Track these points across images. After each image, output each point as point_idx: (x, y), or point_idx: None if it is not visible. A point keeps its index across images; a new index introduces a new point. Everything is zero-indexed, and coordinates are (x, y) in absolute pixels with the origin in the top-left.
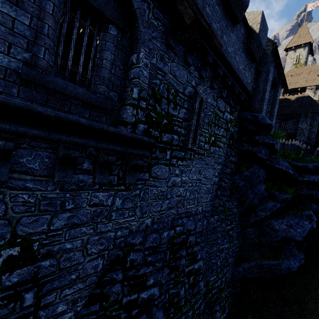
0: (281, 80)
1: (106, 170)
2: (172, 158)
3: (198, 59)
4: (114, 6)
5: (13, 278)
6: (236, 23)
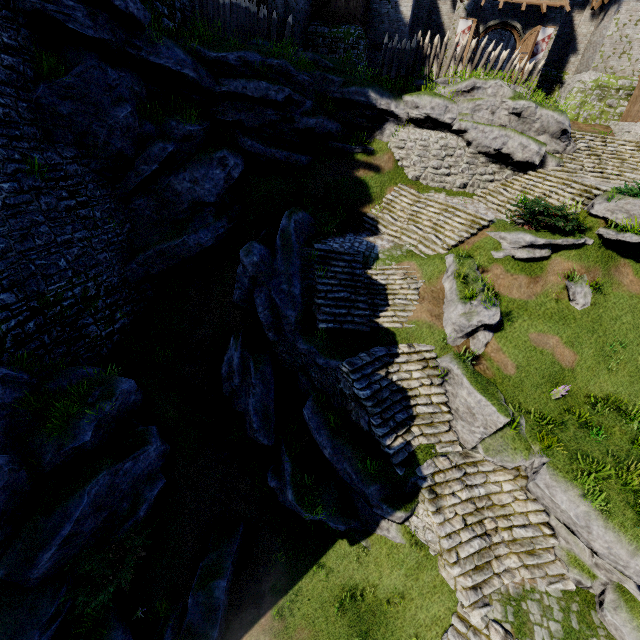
0: None
1: None
2: None
3: None
4: None
5: None
6: None
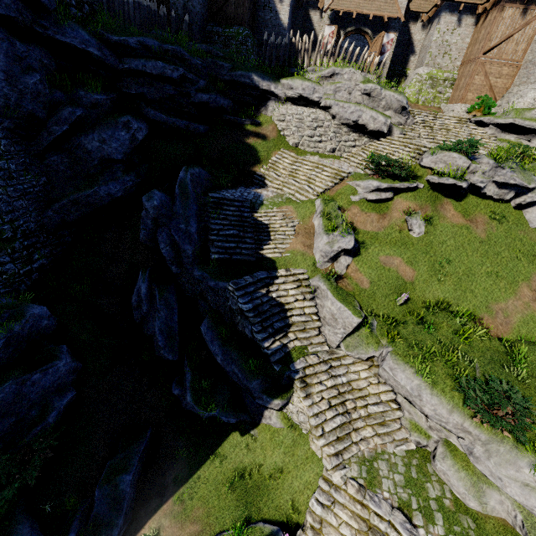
0: None
1: None
2: None
3: None
4: None
5: None
6: None
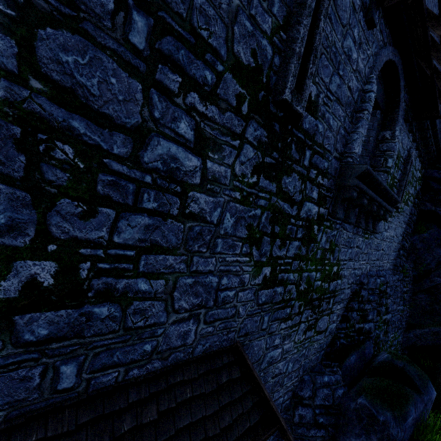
0: None
1: (371, 221)
2: None
3: (414, 124)
4: (384, 97)
5: (331, 287)
6: None
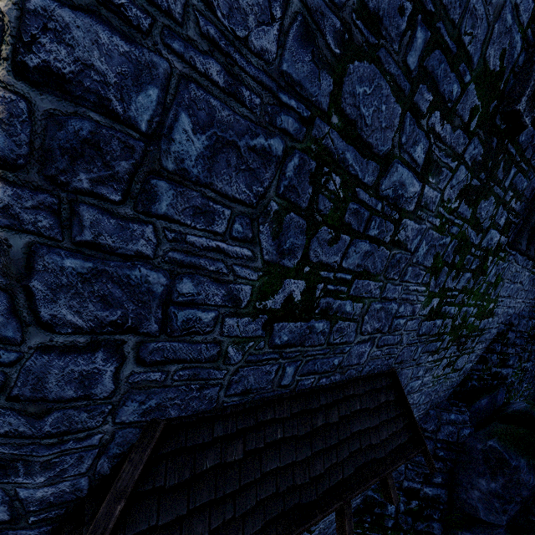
0: None
1: None
2: None
3: None
4: None
5: (481, 324)
6: None
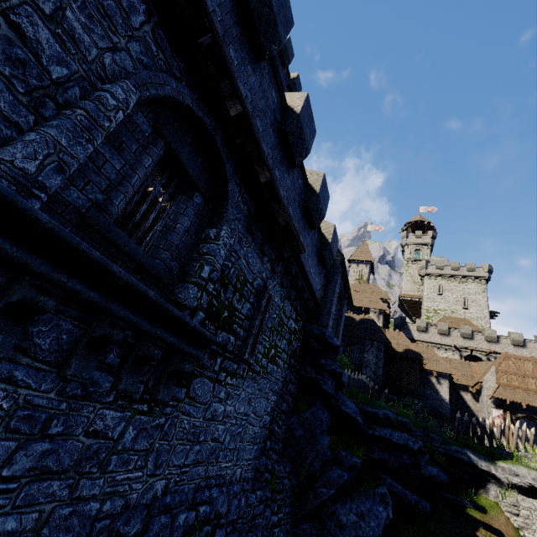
0: (347, 294)
1: (139, 371)
2: (221, 370)
3: (273, 250)
4: (207, 179)
5: None
6: (312, 228)
